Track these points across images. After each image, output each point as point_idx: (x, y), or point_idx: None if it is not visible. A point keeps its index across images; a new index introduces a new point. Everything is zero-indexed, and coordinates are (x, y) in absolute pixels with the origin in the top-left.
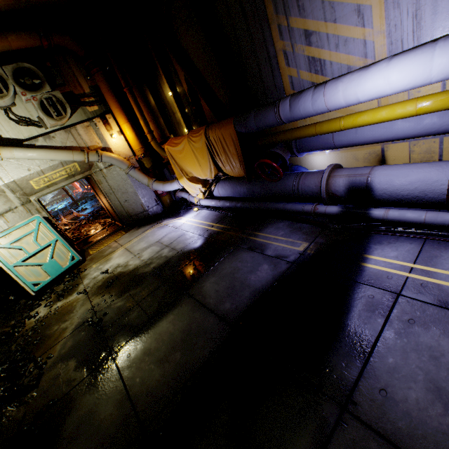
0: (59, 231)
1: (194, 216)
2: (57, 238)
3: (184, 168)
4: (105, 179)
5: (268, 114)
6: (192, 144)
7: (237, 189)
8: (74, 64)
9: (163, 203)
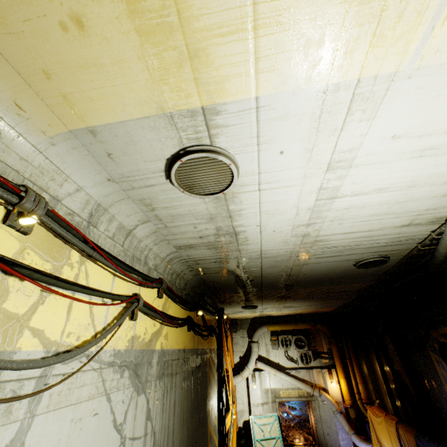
0: (280, 429)
1: None
2: (279, 436)
3: (379, 438)
4: (318, 408)
5: None
6: (387, 424)
7: None
8: (322, 335)
9: None
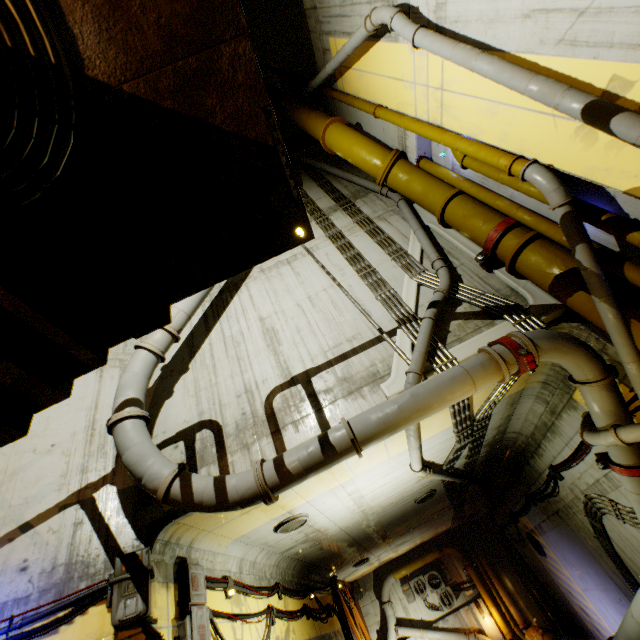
0: None
1: None
2: None
3: None
4: None
5: None
6: None
7: None
8: (455, 559)
9: None
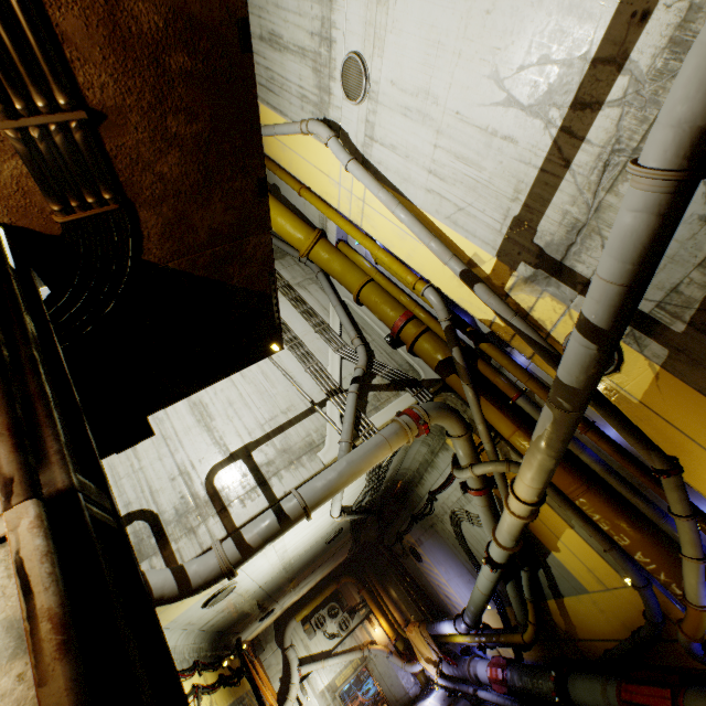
0: None
1: (434, 696)
2: None
3: (420, 650)
4: (375, 666)
5: (433, 629)
6: (417, 633)
7: (449, 669)
8: (351, 586)
9: (419, 681)
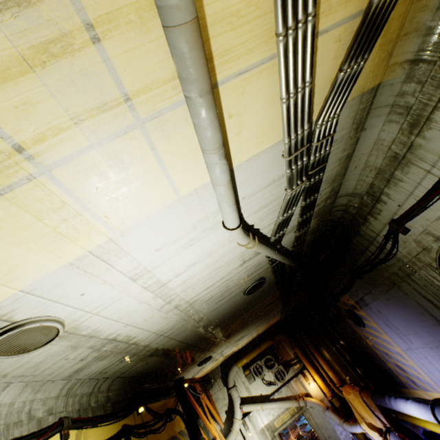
0: None
1: None
2: None
3: (360, 413)
4: (311, 416)
5: (383, 402)
6: (357, 397)
7: None
8: (284, 343)
9: (358, 439)
